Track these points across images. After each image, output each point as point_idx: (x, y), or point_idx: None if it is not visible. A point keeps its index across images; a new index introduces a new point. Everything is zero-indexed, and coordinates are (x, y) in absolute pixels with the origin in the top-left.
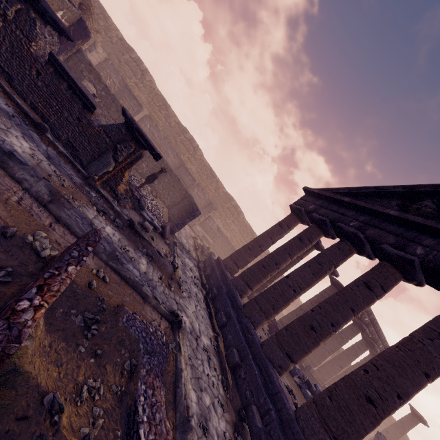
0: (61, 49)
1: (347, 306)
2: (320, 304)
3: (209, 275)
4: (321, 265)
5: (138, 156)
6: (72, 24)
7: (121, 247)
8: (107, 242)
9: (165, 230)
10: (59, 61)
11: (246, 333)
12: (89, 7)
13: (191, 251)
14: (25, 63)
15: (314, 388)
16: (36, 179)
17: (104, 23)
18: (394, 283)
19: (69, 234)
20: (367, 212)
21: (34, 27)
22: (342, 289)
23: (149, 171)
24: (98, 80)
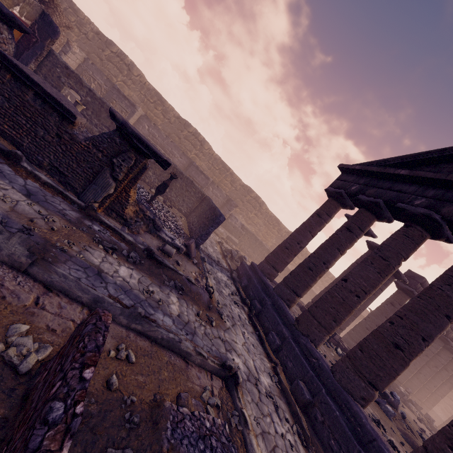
0: (29, 55)
1: (440, 313)
2: (400, 313)
3: (246, 285)
4: (387, 260)
5: (142, 168)
6: (35, 21)
7: (143, 292)
8: (124, 291)
9: (190, 249)
10: (14, 62)
11: (308, 356)
12: None
13: (220, 260)
14: None
15: (392, 398)
16: (7, 235)
17: (75, 18)
18: None
19: (68, 303)
20: (436, 185)
21: None
22: (427, 291)
23: (157, 179)
24: (80, 84)
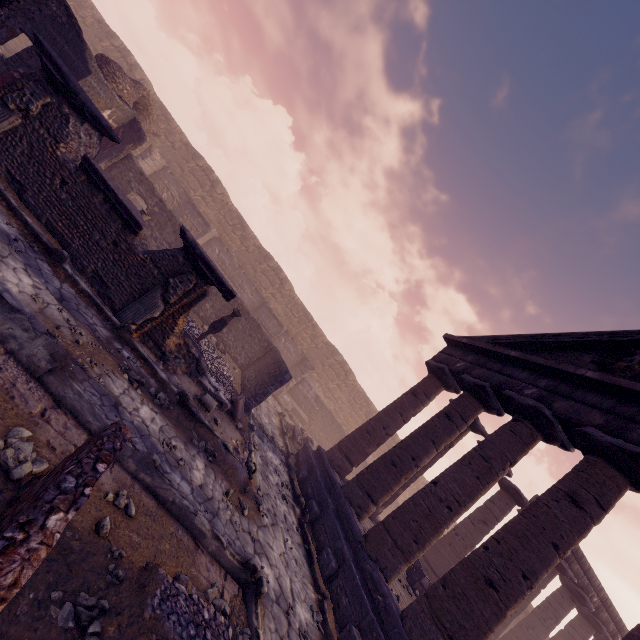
0: (104, 154)
1: (545, 538)
2: (498, 534)
3: (305, 478)
4: (488, 461)
5: (200, 294)
6: (122, 125)
7: (163, 442)
8: (140, 435)
9: (236, 407)
10: (95, 167)
11: (373, 591)
12: (146, 106)
13: (276, 437)
14: (47, 169)
15: None
16: (32, 335)
17: (166, 126)
18: (618, 495)
19: (75, 426)
20: (549, 373)
21: (66, 125)
22: (531, 507)
23: (215, 314)
24: (151, 192)
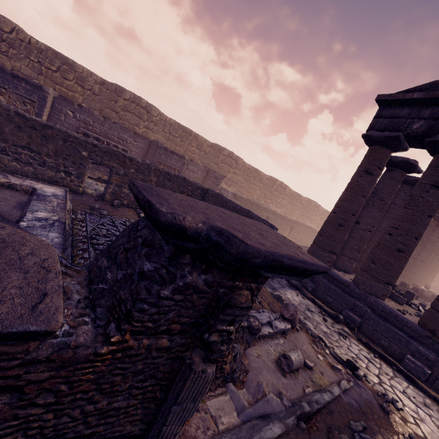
0: None
1: None
2: None
3: (313, 288)
4: None
5: None
6: None
7: None
8: None
9: (295, 321)
10: None
11: None
12: None
13: None
14: None
15: None
16: None
17: None
18: None
19: None
20: None
21: None
22: None
23: None
24: None
